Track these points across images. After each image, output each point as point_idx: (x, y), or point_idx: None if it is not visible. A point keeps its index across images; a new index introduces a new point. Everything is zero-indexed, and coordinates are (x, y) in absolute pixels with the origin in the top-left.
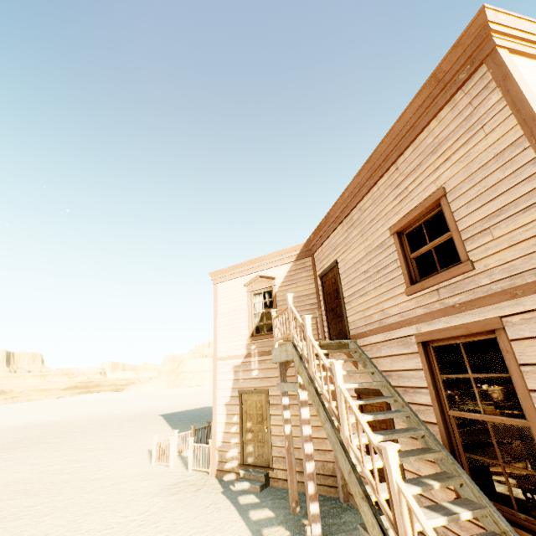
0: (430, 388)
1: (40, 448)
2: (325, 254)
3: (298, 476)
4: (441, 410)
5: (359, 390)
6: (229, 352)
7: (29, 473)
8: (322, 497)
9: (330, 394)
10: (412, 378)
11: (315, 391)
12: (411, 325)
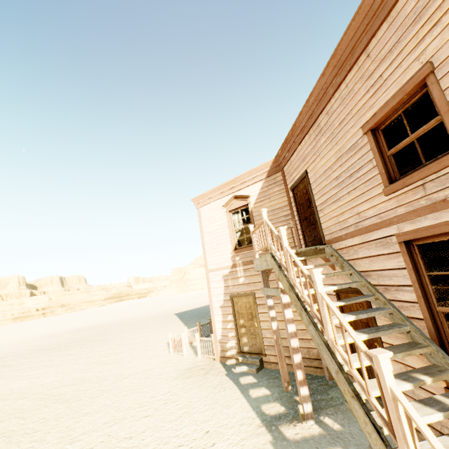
0: (415, 286)
1: (91, 345)
2: (294, 166)
3: (287, 360)
4: (428, 307)
5: (338, 289)
6: (218, 264)
7: (84, 364)
8: (310, 376)
9: (311, 300)
10: (393, 277)
11: (296, 297)
12: (391, 225)
